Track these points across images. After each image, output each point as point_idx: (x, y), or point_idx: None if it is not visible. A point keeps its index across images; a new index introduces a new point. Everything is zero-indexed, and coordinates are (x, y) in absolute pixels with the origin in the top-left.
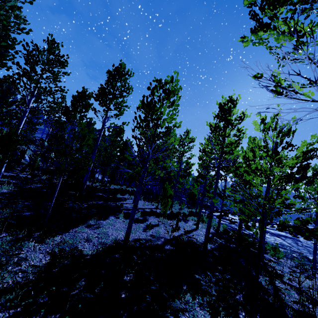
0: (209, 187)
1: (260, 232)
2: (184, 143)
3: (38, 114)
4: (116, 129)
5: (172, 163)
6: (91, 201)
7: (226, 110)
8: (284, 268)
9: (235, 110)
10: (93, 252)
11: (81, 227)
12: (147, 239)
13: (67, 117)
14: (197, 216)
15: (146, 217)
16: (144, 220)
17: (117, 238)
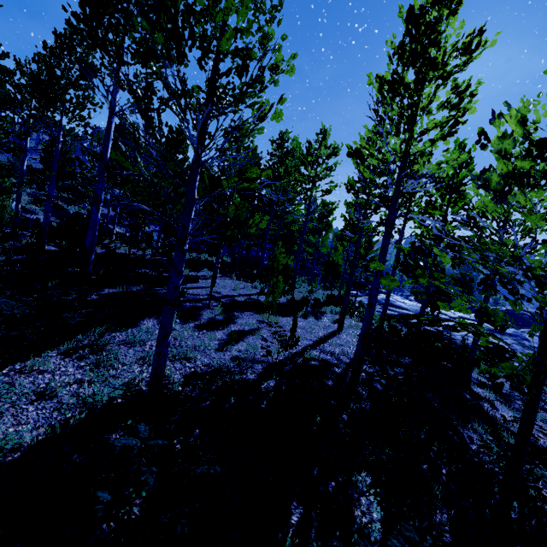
0: (365, 250)
1: (541, 382)
2: (316, 159)
3: (2, 109)
4: (170, 134)
5: (295, 207)
6: (114, 287)
7: (429, 22)
8: (512, 401)
9: (453, 24)
10: (43, 433)
11: (45, 357)
12: (222, 370)
13: (39, 98)
14: (340, 304)
15: (234, 316)
16: (227, 322)
17: (134, 379)
